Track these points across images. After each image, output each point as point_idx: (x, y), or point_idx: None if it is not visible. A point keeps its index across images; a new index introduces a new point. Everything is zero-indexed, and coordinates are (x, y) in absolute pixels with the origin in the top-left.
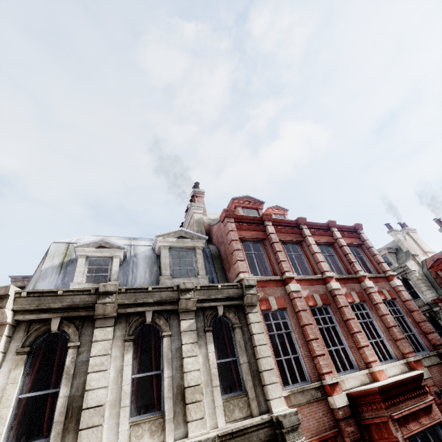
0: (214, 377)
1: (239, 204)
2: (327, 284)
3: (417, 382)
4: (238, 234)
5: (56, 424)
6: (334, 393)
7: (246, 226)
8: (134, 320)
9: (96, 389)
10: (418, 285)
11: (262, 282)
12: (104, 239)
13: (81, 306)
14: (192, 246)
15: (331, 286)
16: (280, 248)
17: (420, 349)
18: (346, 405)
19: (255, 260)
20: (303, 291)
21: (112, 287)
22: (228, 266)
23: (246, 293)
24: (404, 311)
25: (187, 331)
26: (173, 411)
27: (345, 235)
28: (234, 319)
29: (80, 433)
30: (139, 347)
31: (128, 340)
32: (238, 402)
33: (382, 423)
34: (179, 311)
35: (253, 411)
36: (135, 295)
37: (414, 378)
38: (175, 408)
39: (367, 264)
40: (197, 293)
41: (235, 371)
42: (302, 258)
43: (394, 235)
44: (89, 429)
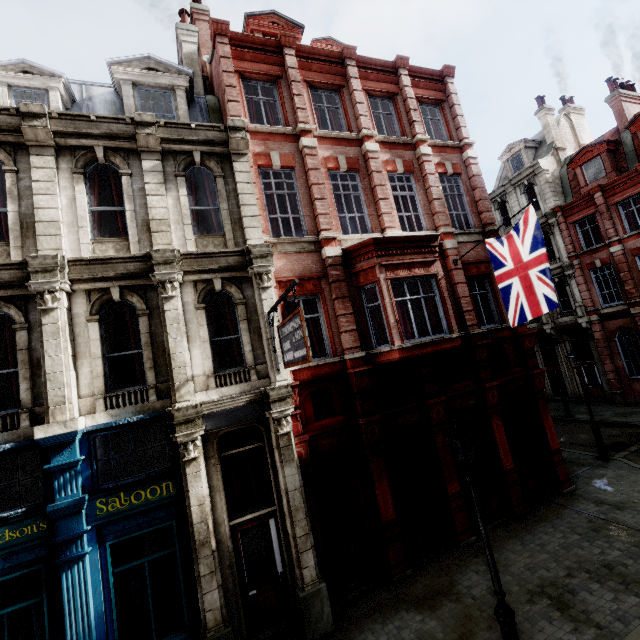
0: (185, 217)
1: (257, 27)
2: (362, 145)
3: (427, 243)
4: (237, 66)
5: (12, 231)
6: (328, 246)
7: (251, 54)
8: (81, 155)
9: (47, 209)
10: (543, 191)
11: (266, 134)
12: (26, 61)
13: (5, 130)
14: (169, 85)
15: (366, 147)
16: (300, 91)
17: (465, 229)
18: (338, 255)
19: (262, 108)
20: (324, 152)
21: (37, 108)
22: (225, 118)
23: (230, 137)
24: (465, 190)
25: (151, 172)
26: (137, 237)
27: (421, 85)
28: (216, 168)
29: (38, 238)
30: (96, 185)
31: (77, 173)
32: (213, 241)
33: (370, 269)
34: (139, 150)
35: (228, 248)
36: (73, 124)
37: (425, 238)
38: (141, 236)
39: (442, 132)
40: (161, 130)
41: (215, 220)
42: (339, 114)
43: (542, 117)
44: (47, 237)
